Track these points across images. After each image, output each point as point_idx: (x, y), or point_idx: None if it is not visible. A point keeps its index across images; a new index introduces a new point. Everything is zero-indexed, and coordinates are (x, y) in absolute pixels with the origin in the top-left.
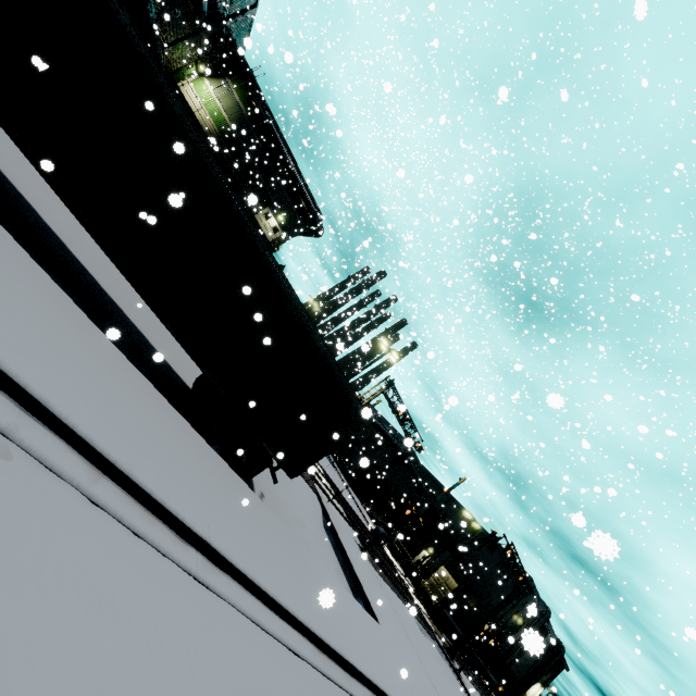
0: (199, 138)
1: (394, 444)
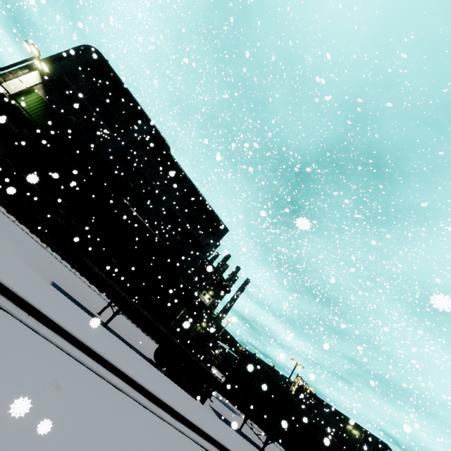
0: (317, 421)
1: (289, 387)
